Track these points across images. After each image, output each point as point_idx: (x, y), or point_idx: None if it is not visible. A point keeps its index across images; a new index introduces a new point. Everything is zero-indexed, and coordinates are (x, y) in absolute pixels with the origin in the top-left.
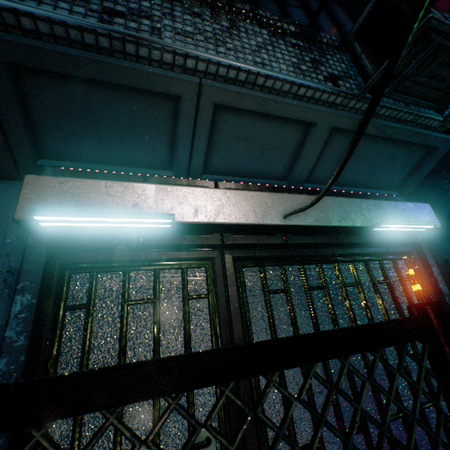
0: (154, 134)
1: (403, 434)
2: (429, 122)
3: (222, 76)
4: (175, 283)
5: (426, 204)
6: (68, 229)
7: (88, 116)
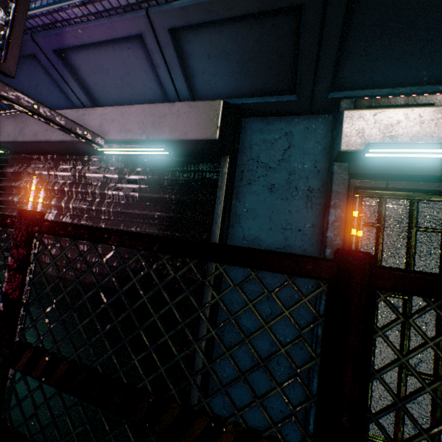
0: None
1: None
2: None
3: None
4: None
5: None
6: (371, 159)
7: (402, 32)
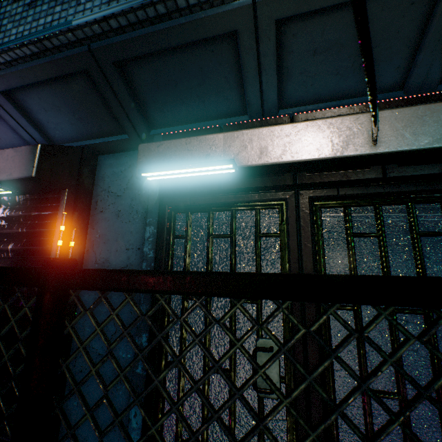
0: (223, 82)
1: None
2: None
3: None
4: (250, 222)
5: None
6: (167, 181)
7: (170, 84)
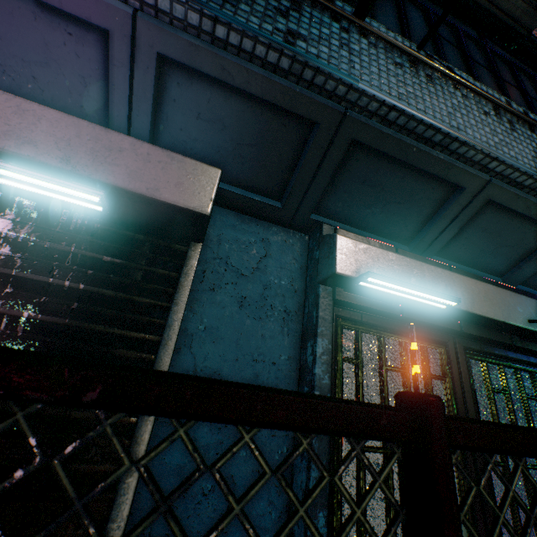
0: (416, 212)
1: None
2: None
3: (509, 179)
4: None
5: None
6: (354, 288)
7: (376, 188)
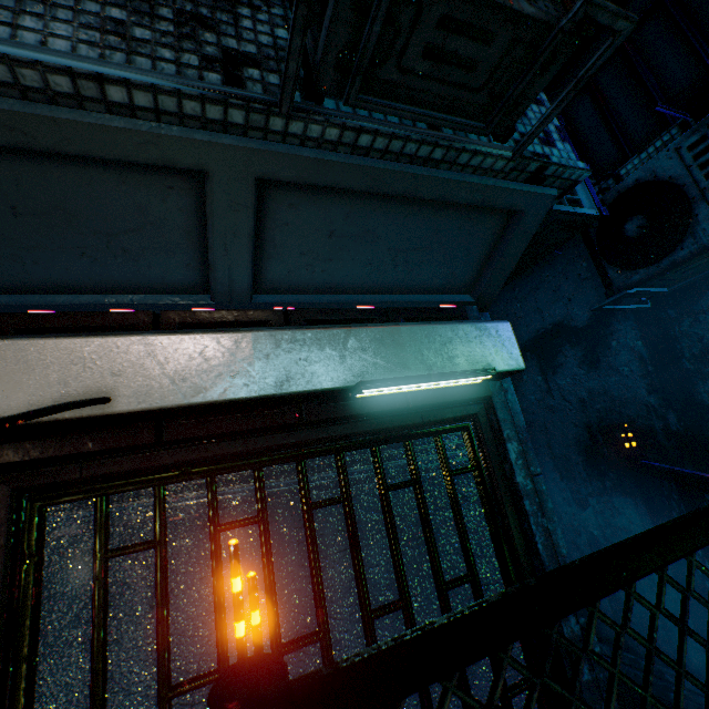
0: None
1: None
2: (486, 161)
3: None
4: None
5: (503, 324)
6: None
7: None
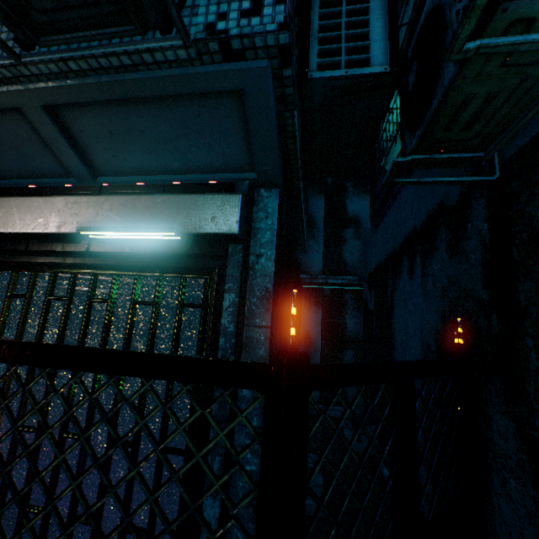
0: None
1: (165, 472)
2: (168, 55)
3: None
4: None
5: (231, 196)
6: None
7: None
